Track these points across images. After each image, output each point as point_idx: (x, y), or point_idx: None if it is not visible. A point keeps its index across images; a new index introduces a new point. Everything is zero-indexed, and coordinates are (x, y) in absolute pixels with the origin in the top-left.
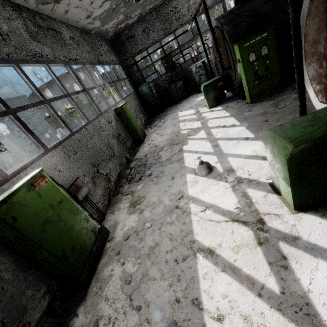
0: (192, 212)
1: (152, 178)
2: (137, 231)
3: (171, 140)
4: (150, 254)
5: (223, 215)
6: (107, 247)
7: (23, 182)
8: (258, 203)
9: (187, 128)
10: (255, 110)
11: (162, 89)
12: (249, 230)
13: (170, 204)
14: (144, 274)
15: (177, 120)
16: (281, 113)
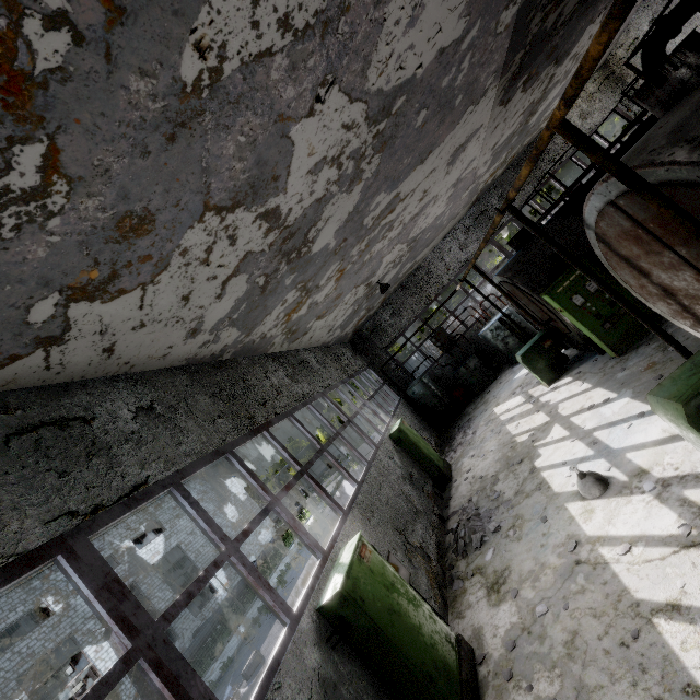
0: (609, 560)
1: (505, 533)
2: (525, 628)
3: (505, 459)
4: (572, 653)
5: (664, 545)
6: (482, 675)
7: (352, 551)
8: None
9: (524, 430)
10: (632, 365)
11: (444, 379)
12: None
13: (563, 562)
14: (578, 688)
15: (498, 423)
16: (678, 357)
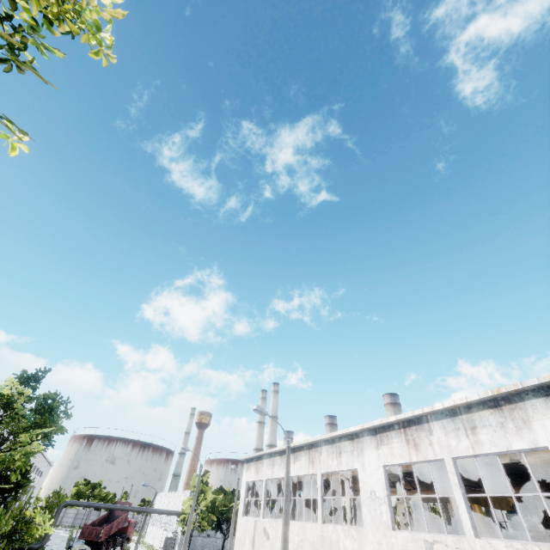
0: None
1: None
2: None
3: None
4: None
5: None
6: None
7: None
8: None
9: None
10: None
11: None
12: None
13: None
14: None
15: None
16: None
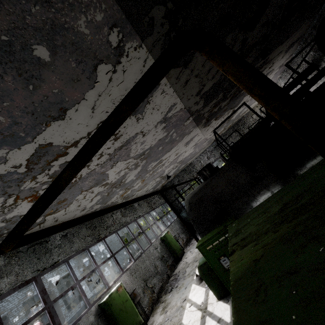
0: (186, 308)
1: (177, 289)
2: (161, 324)
3: (195, 258)
4: None
5: (196, 307)
6: None
7: (115, 288)
8: (209, 298)
9: None
10: None
11: None
12: (201, 313)
13: (179, 305)
14: None
15: None
16: None
